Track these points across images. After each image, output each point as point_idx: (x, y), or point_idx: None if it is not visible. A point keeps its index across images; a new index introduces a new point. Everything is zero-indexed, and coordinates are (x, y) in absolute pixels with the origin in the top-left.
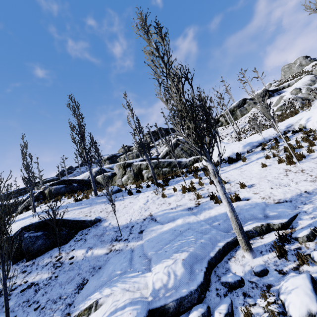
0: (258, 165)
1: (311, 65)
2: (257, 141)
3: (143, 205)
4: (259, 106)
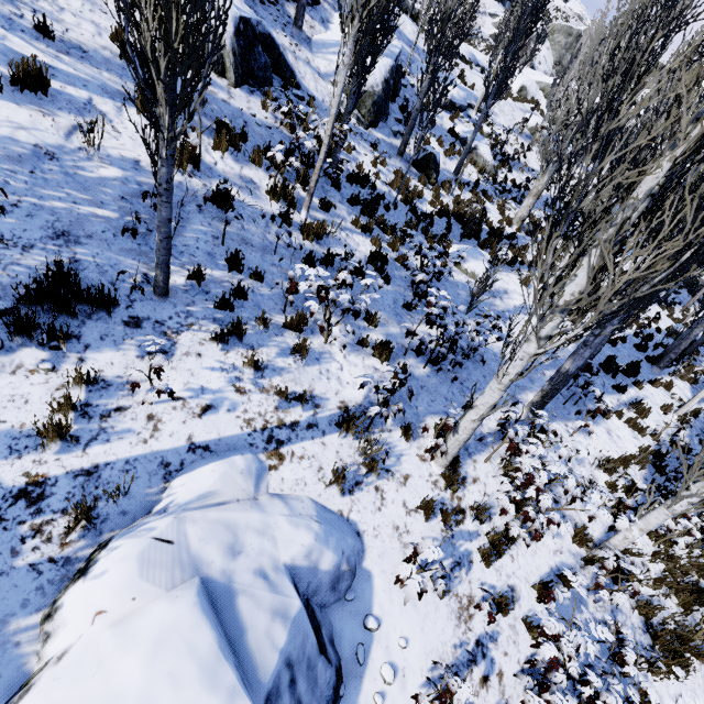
0: (480, 81)
1: (558, 3)
2: (477, 60)
3: (414, 34)
4: (485, 2)
